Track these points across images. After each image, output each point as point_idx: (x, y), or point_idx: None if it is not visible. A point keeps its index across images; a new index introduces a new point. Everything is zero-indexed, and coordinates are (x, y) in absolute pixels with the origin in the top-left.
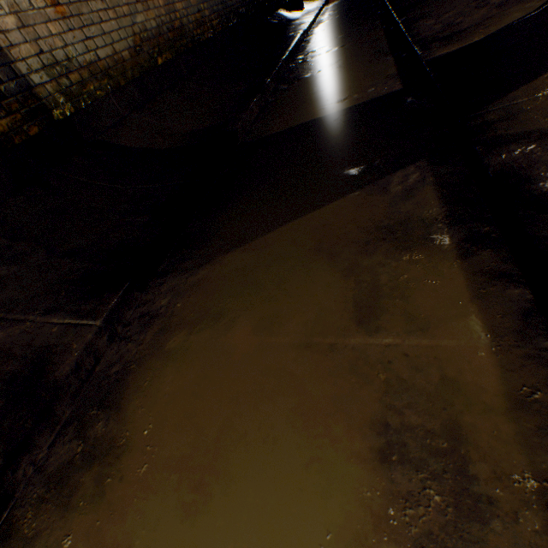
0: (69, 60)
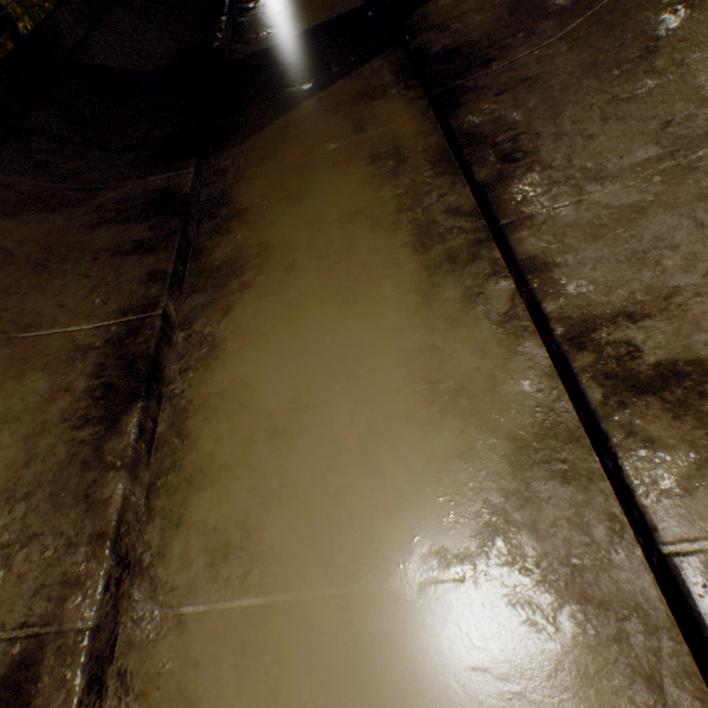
0: None
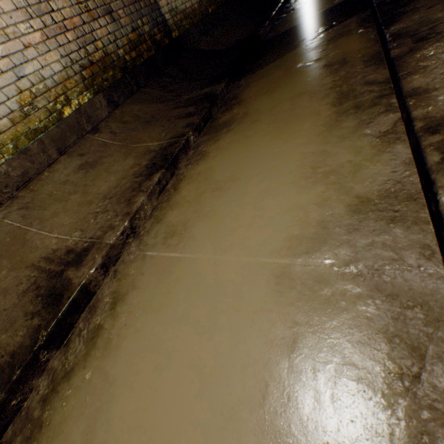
0: (176, 8)
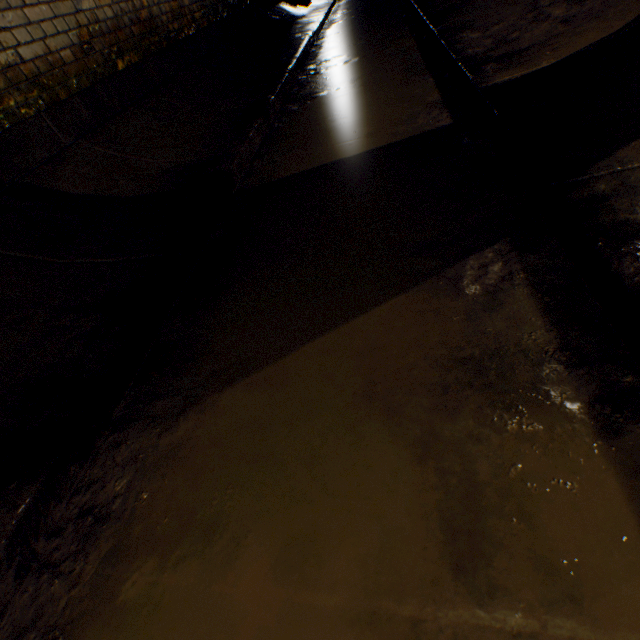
0: None
